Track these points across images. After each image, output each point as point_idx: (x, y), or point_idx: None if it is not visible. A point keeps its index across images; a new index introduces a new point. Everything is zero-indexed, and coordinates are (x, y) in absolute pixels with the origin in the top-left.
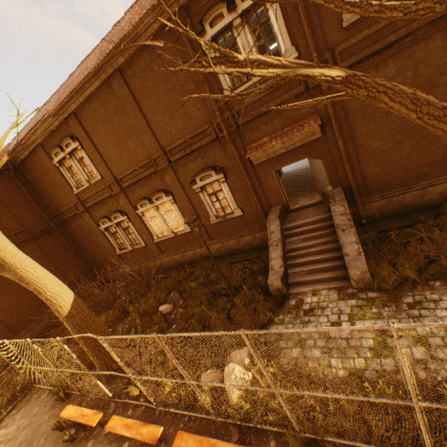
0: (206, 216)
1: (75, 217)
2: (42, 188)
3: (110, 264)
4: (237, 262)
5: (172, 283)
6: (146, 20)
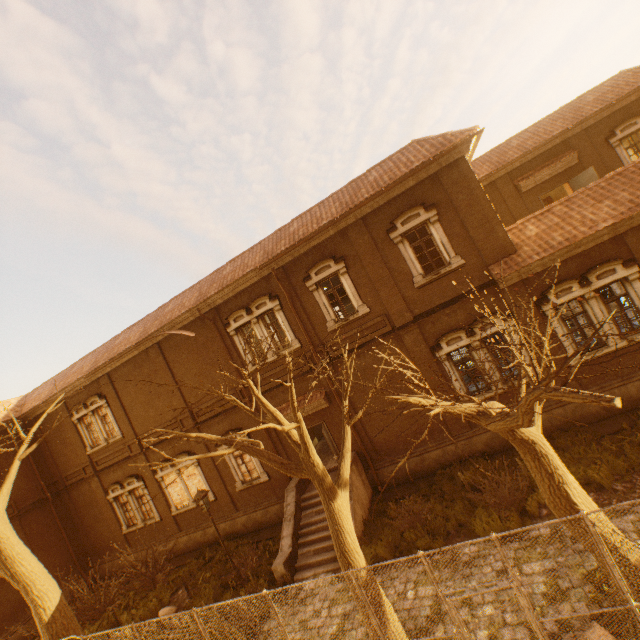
0: (232, 480)
1: (81, 482)
2: (49, 447)
3: (111, 548)
4: (263, 540)
5: (183, 575)
6: (184, 315)
